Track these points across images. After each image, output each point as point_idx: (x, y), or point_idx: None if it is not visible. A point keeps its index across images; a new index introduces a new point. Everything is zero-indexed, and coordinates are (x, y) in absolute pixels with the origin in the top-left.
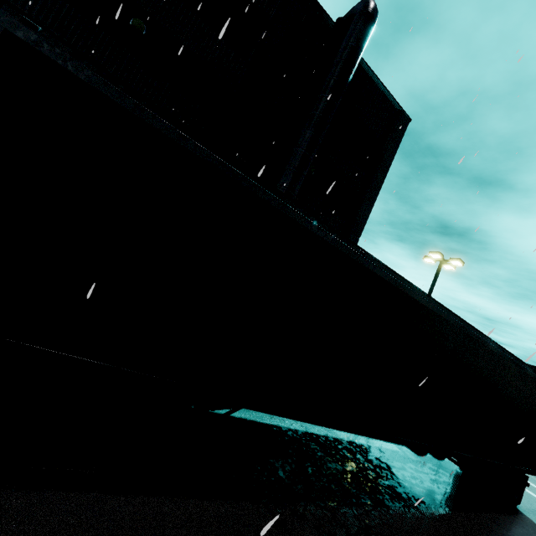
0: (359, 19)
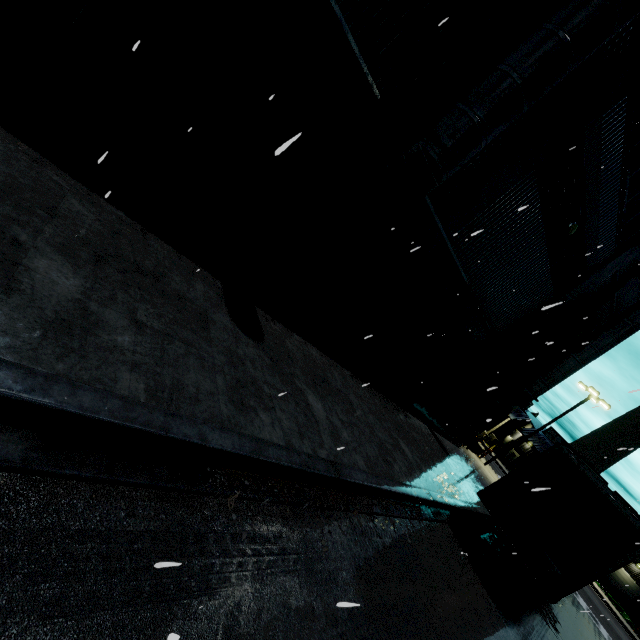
0: None
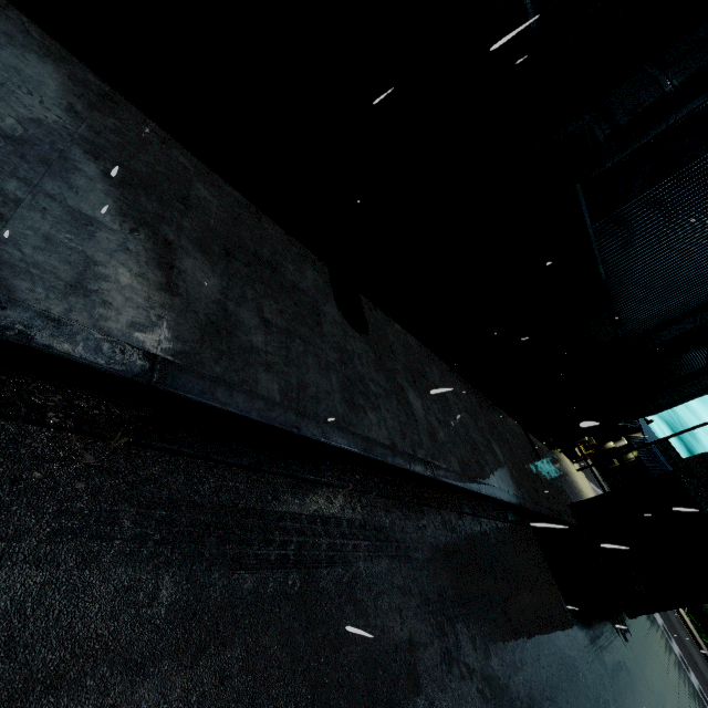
0: None
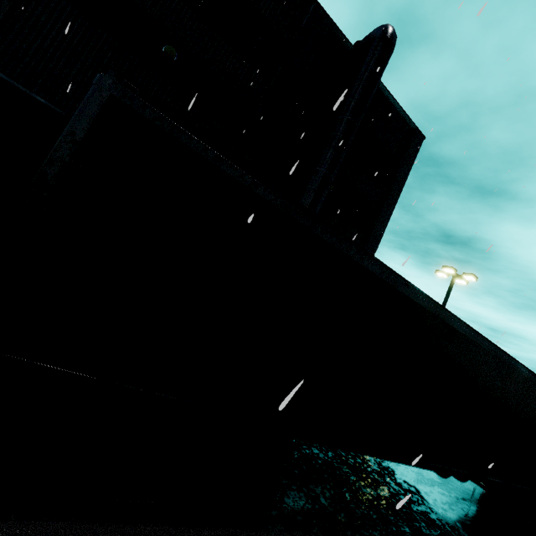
0: (379, 44)
